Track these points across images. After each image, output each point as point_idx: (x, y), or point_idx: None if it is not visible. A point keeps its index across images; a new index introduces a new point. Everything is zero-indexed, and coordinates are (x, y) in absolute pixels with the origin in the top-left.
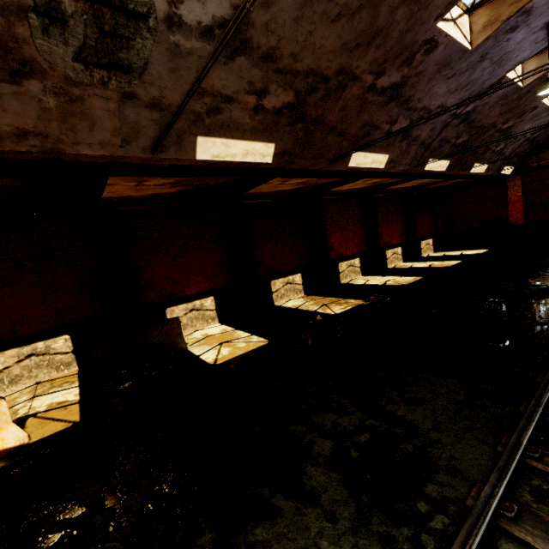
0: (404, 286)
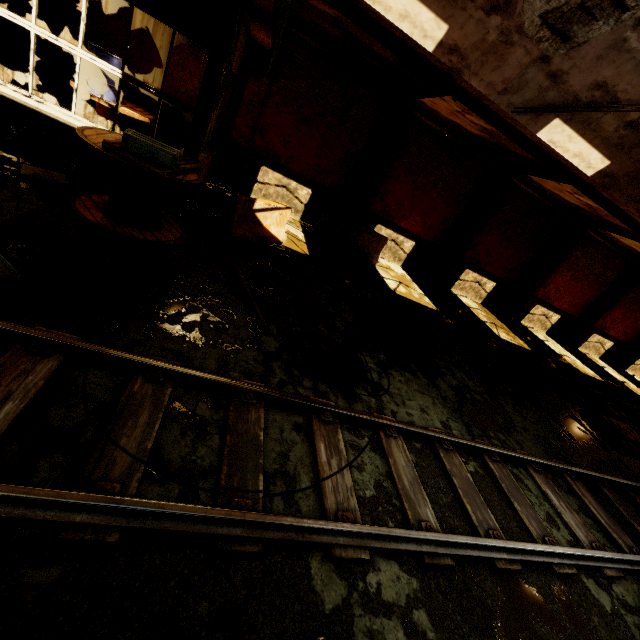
0: (579, 371)
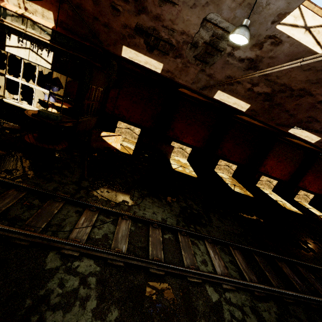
0: (284, 208)
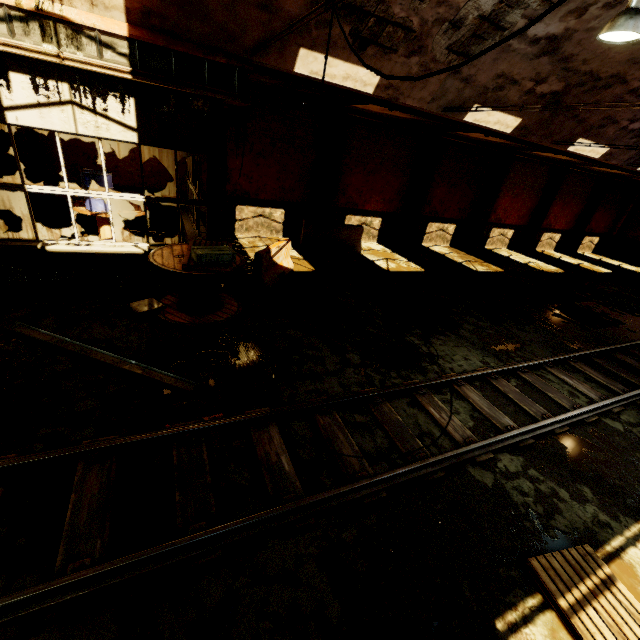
0: (544, 272)
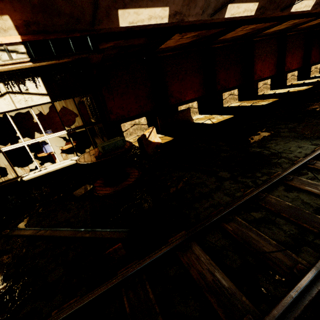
0: (302, 90)
